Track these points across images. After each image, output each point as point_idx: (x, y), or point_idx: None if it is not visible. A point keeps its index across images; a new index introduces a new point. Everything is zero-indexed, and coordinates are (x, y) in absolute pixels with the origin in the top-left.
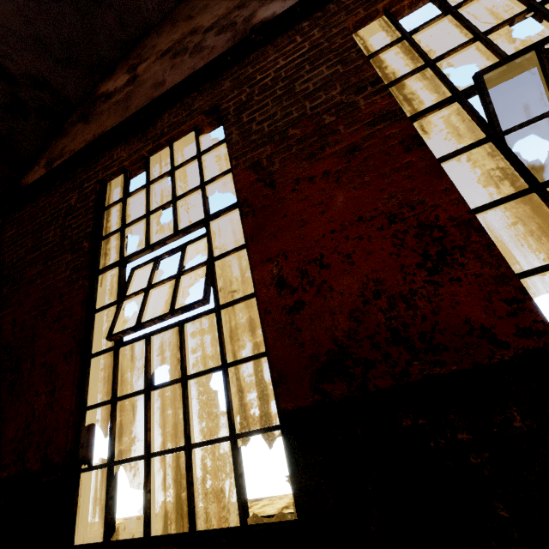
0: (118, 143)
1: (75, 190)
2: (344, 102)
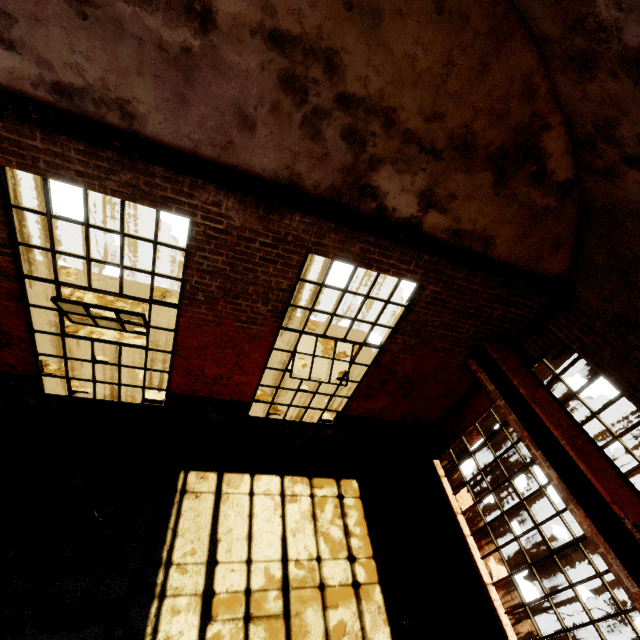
0: None
1: None
2: None
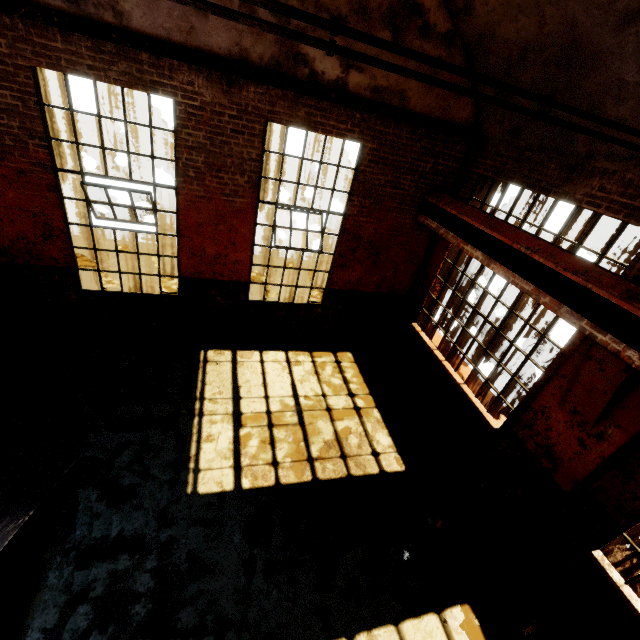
0: None
1: None
2: (20, 137)
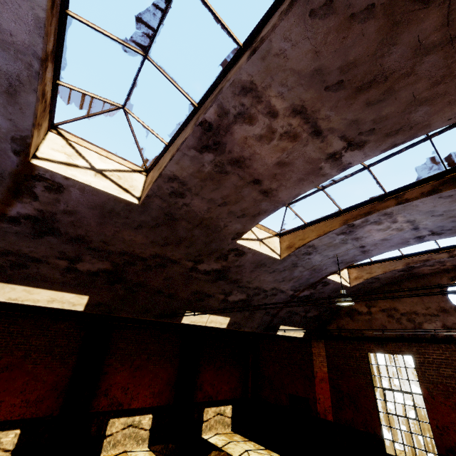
0: (371, 342)
1: (357, 351)
2: (455, 387)
